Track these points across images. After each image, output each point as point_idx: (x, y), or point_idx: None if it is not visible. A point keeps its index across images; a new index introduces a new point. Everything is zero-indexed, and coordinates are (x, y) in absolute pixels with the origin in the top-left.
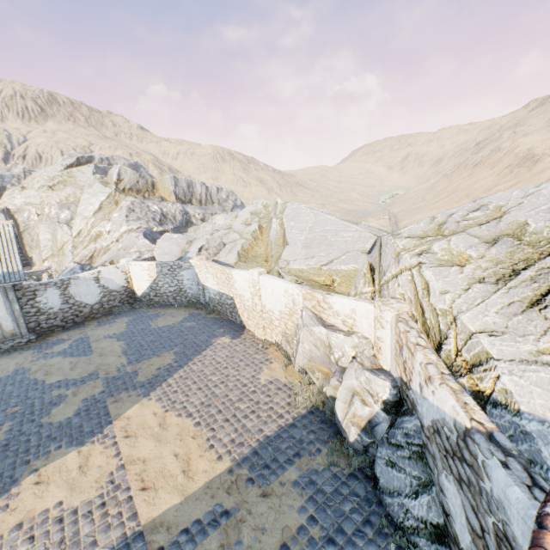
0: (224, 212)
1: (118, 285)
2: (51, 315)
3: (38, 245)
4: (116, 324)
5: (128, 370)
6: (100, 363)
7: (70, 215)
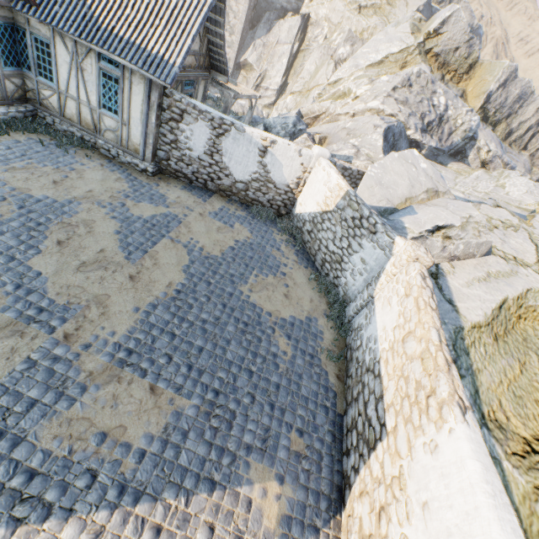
0: (527, 174)
1: (282, 178)
2: (185, 157)
3: (300, 73)
4: (226, 231)
5: (84, 369)
6: (104, 296)
7: (347, 54)
